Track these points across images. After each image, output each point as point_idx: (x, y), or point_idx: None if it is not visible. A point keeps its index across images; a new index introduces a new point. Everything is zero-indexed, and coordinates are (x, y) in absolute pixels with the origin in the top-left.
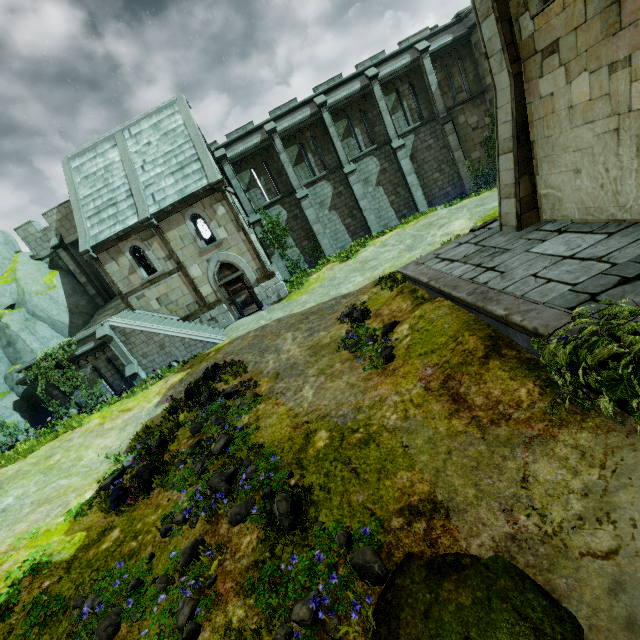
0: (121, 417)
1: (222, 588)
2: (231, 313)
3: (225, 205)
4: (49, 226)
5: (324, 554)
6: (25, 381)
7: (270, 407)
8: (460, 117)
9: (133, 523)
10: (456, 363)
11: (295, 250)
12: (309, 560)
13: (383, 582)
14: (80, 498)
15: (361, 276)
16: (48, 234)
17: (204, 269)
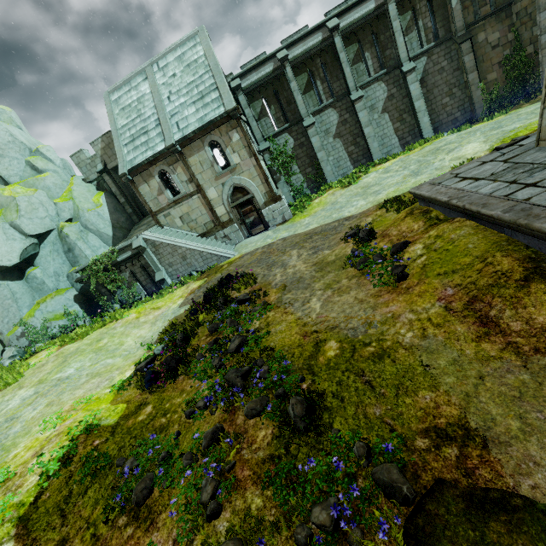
0: (152, 313)
1: (240, 474)
2: (241, 232)
3: (239, 132)
4: (95, 154)
5: (342, 462)
6: (81, 280)
7: (279, 315)
8: (480, 34)
9: (163, 402)
10: (484, 285)
11: (299, 176)
12: (326, 465)
13: (411, 504)
14: (122, 375)
15: (363, 200)
16: (95, 161)
17: (219, 192)
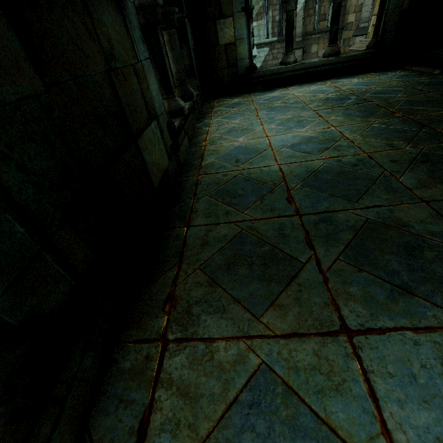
0: None
1: None
2: None
3: None
4: None
5: None
6: None
7: None
8: (314, 46)
9: None
10: None
11: None
12: None
13: None
14: None
15: None
16: None
17: None
